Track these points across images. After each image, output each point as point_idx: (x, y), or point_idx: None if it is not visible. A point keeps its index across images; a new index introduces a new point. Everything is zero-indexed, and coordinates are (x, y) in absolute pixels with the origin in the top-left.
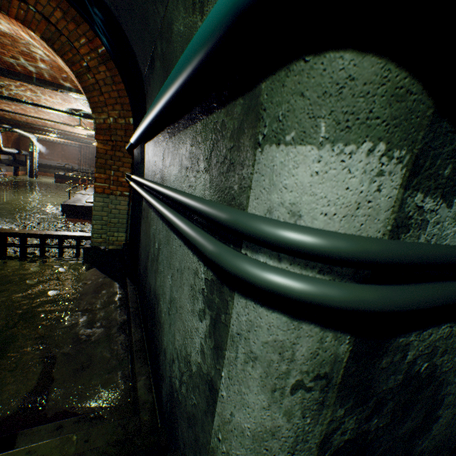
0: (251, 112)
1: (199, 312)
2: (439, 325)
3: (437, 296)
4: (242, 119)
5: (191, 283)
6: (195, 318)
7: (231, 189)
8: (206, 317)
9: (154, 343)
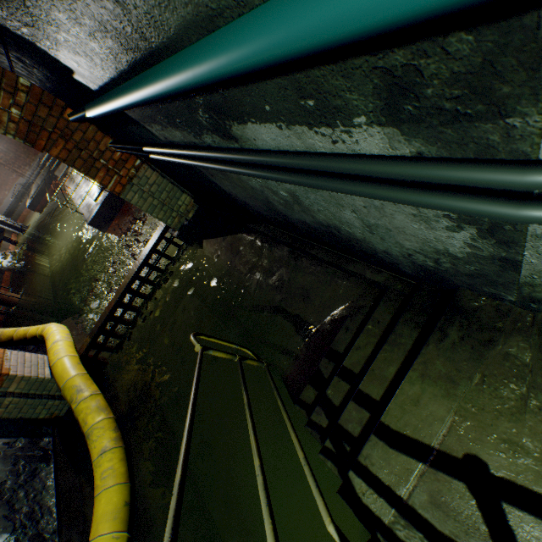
0: (511, 52)
1: (447, 228)
2: None
3: None
4: (480, 62)
5: (410, 214)
6: (440, 232)
7: (478, 139)
8: (465, 230)
9: (356, 250)
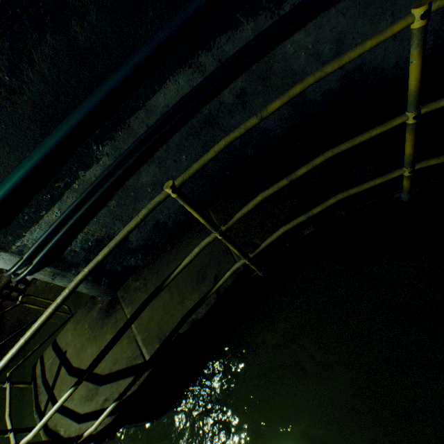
0: None
1: None
2: (77, 237)
3: (39, 258)
4: None
5: None
6: None
7: None
8: None
9: None
